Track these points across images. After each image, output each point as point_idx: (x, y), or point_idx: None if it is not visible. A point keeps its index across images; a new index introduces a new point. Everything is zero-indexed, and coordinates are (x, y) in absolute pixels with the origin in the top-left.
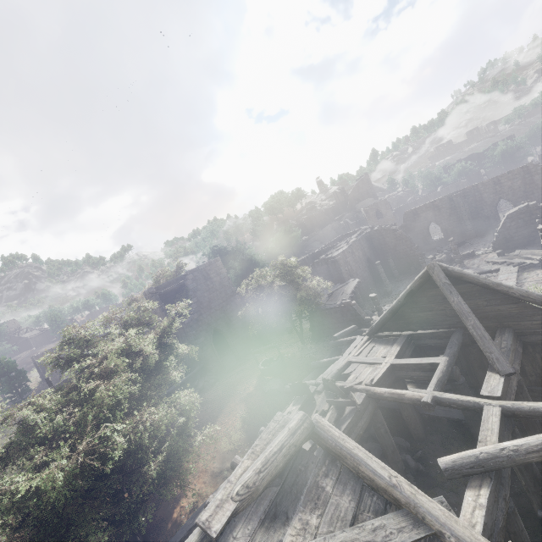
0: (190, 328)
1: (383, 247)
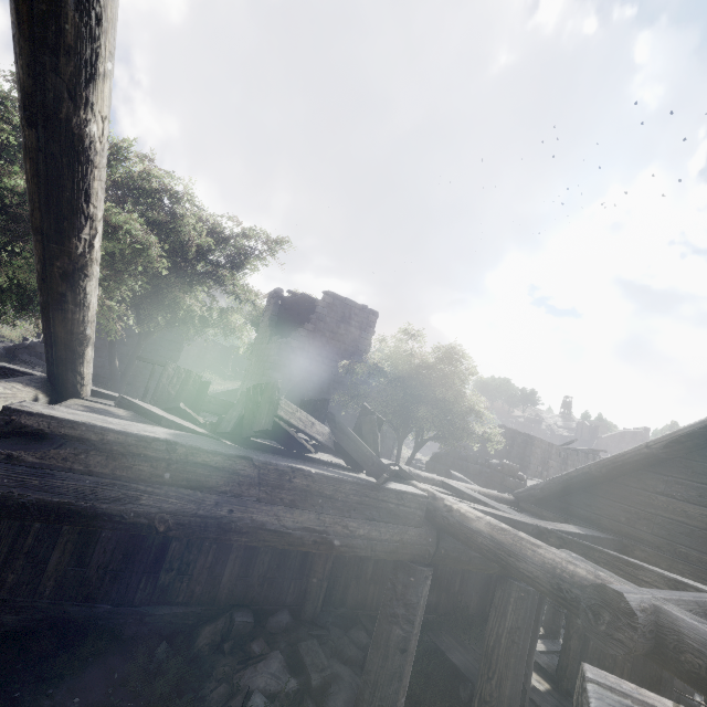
0: (277, 350)
1: None
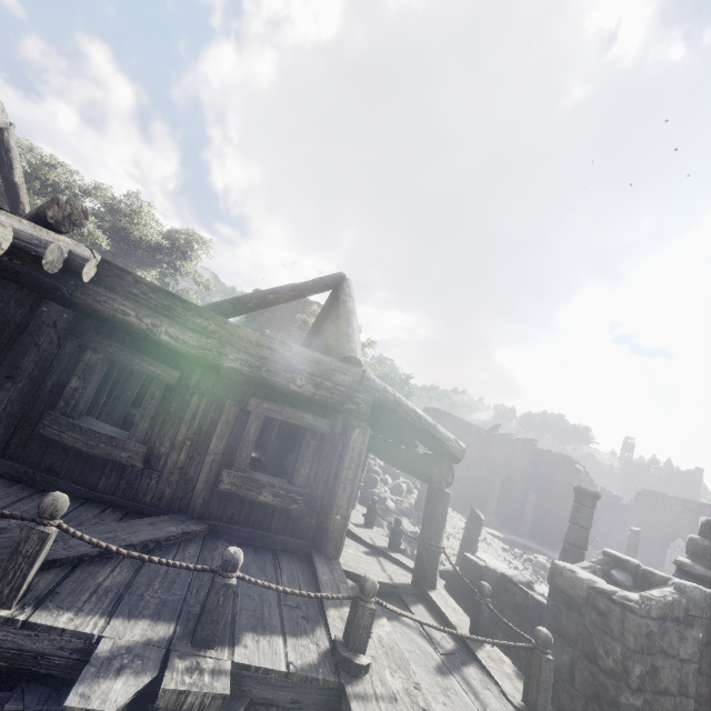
0: None
1: (546, 484)
